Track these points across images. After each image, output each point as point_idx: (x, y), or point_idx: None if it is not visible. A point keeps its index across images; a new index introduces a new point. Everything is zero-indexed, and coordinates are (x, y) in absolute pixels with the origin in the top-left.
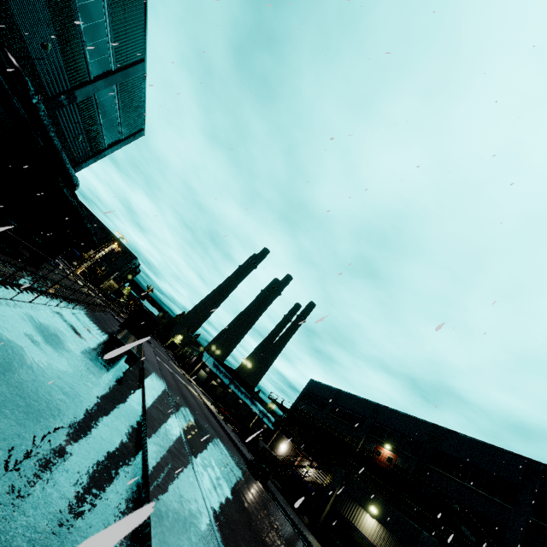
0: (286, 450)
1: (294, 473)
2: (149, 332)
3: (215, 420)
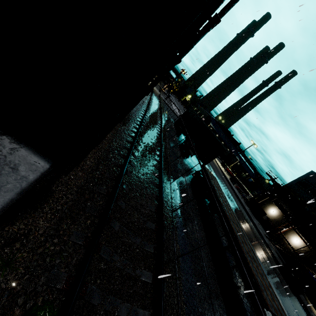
0: (275, 215)
1: (311, 276)
2: (214, 157)
3: (233, 192)
